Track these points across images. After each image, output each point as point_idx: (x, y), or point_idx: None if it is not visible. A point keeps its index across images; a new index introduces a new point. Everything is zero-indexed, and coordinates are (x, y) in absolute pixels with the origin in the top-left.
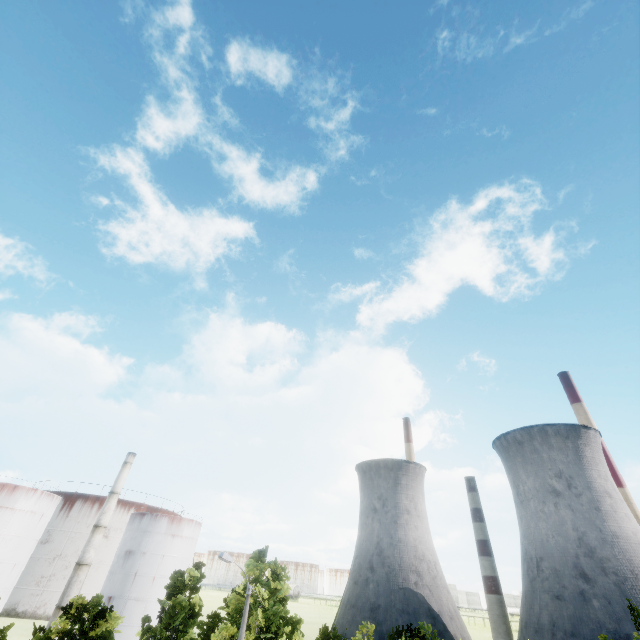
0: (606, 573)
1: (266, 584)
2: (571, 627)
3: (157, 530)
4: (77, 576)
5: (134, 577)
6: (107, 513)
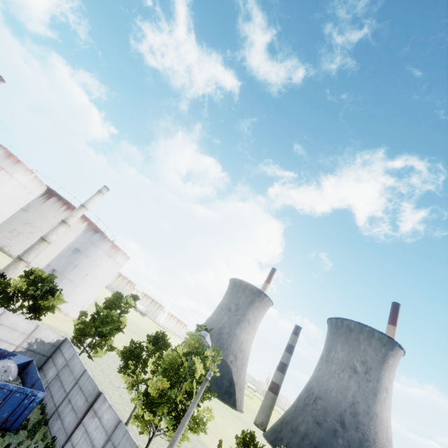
0: (357, 430)
1: (201, 358)
2: (317, 443)
3: (101, 247)
4: (39, 245)
5: (74, 267)
6: (74, 217)
